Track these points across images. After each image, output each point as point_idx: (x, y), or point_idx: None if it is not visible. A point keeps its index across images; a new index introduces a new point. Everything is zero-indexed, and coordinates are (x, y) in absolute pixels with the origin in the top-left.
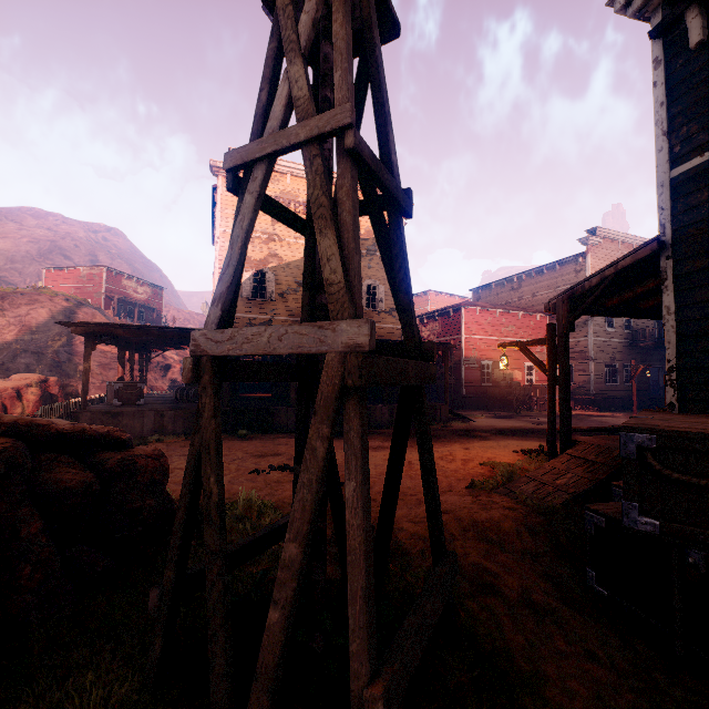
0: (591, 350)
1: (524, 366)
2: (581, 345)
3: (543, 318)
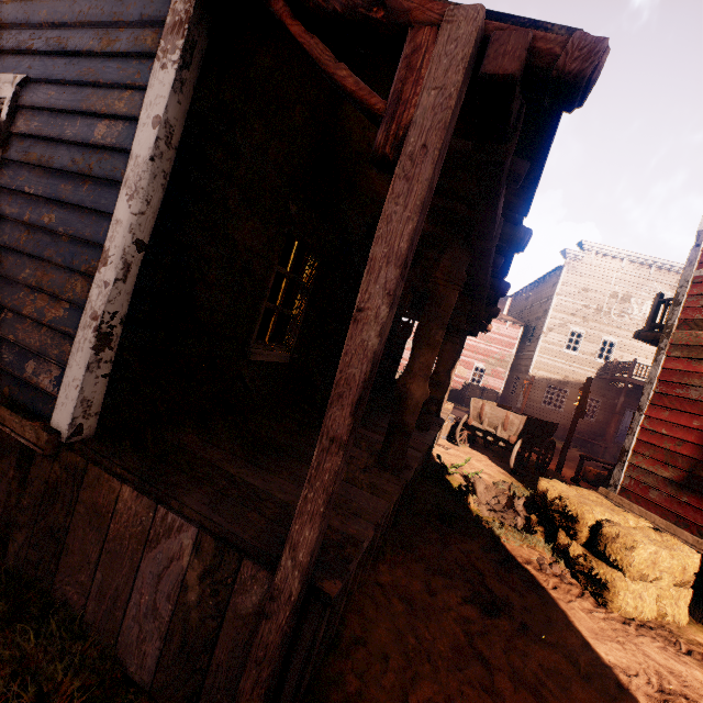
0: (531, 365)
1: (474, 365)
2: (529, 359)
3: (515, 327)
